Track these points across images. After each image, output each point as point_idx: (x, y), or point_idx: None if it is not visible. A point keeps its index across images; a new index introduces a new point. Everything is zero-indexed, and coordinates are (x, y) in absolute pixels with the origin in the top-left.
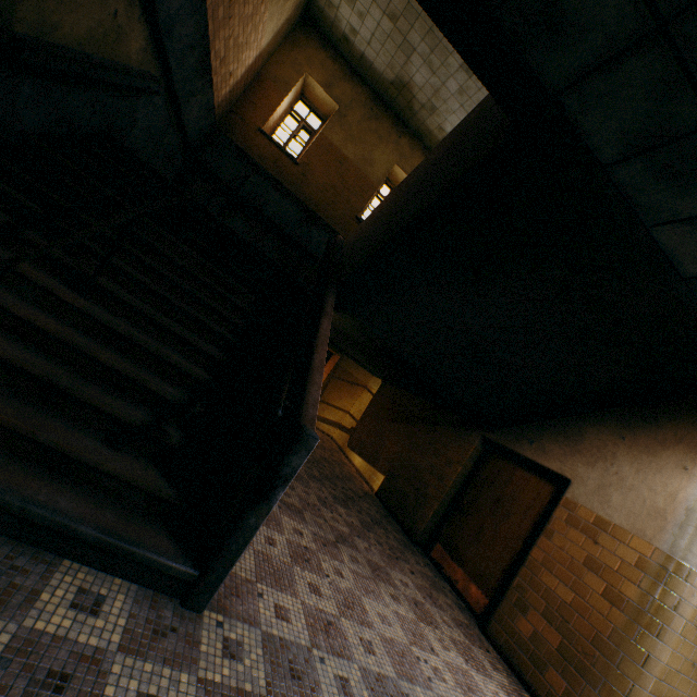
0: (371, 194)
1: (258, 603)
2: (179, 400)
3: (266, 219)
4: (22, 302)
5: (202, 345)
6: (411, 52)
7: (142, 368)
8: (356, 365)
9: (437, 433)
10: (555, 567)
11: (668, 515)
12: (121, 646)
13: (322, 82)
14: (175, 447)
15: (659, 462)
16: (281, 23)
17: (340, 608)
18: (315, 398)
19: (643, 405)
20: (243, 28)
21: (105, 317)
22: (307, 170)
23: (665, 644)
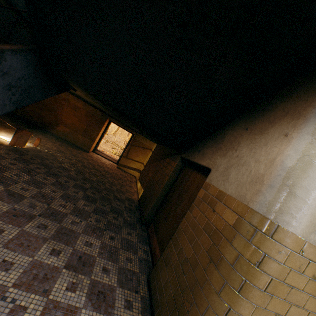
0: None
1: None
2: None
3: None
4: None
5: None
6: None
7: None
8: (144, 138)
9: (165, 162)
10: (189, 232)
11: (265, 179)
12: None
13: None
14: None
15: (267, 137)
16: None
17: None
18: None
19: (264, 100)
20: None
21: None
22: None
23: (248, 300)
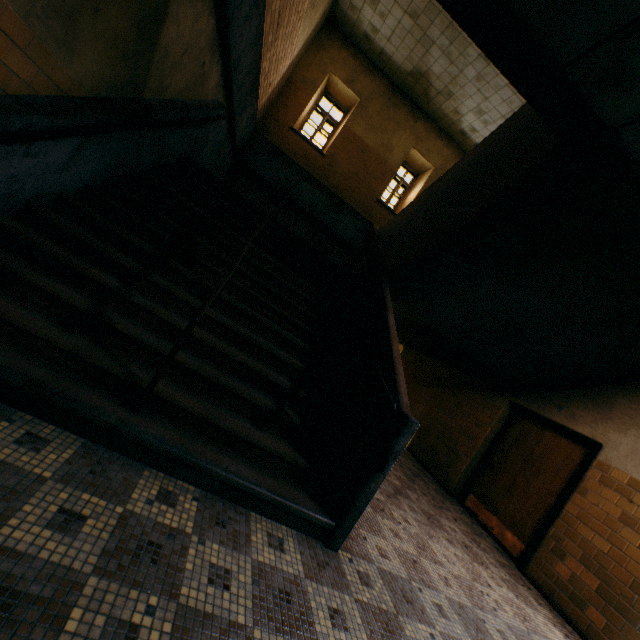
0: (390, 177)
1: (366, 545)
2: (290, 387)
3: (299, 208)
4: (180, 318)
5: (292, 339)
6: (430, 45)
7: (259, 362)
8: None
9: (463, 397)
10: (591, 521)
11: None
12: (305, 574)
13: (345, 78)
14: (296, 425)
15: None
16: (310, 31)
17: (416, 549)
18: (403, 387)
19: None
20: (283, 45)
21: (230, 324)
22: (333, 160)
23: None
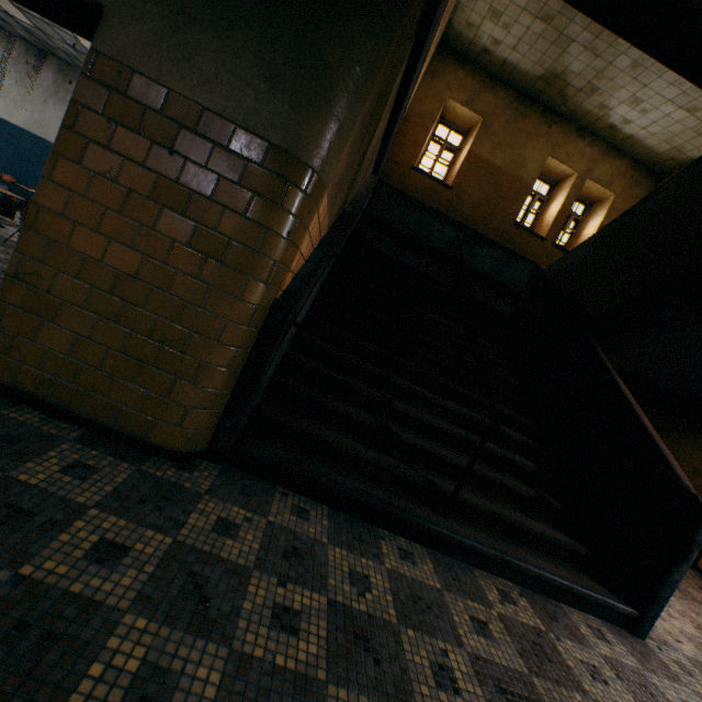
0: (526, 195)
1: (656, 629)
2: (537, 470)
3: (431, 249)
4: (428, 415)
5: (513, 415)
6: (567, 44)
7: (498, 447)
8: None
9: (668, 440)
10: None
11: None
12: (640, 666)
13: (463, 100)
14: (559, 510)
15: None
16: (427, 65)
17: (696, 630)
18: (678, 469)
19: None
20: None
21: (465, 412)
22: (460, 191)
23: None
